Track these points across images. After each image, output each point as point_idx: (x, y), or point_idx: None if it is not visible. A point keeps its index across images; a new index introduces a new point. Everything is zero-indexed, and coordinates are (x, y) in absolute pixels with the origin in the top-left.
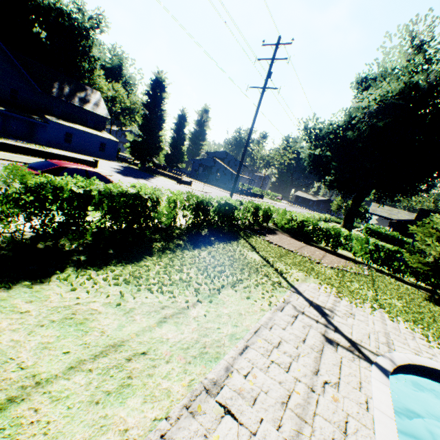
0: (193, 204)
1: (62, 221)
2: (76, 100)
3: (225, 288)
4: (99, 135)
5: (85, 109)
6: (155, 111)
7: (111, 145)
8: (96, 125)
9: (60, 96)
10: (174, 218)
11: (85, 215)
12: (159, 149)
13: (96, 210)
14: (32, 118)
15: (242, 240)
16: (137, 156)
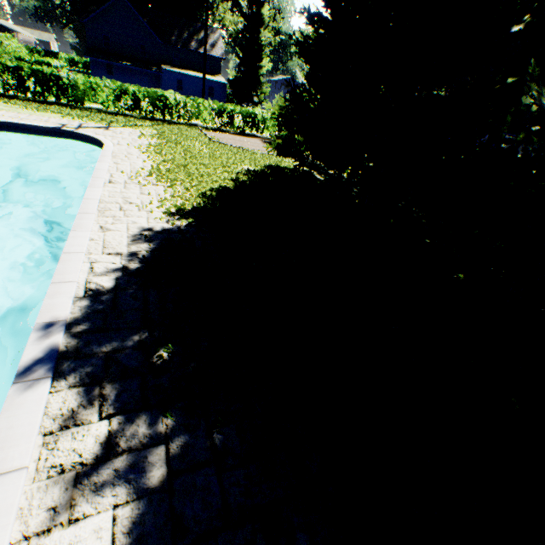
0: (110, 88)
1: (14, 84)
2: (192, 45)
3: (63, 115)
4: (206, 79)
5: (199, 53)
6: (255, 36)
7: (220, 89)
8: (212, 69)
9: (177, 44)
10: (95, 96)
11: (24, 82)
12: (259, 85)
13: (30, 80)
14: (150, 69)
15: (162, 123)
16: (236, 96)
